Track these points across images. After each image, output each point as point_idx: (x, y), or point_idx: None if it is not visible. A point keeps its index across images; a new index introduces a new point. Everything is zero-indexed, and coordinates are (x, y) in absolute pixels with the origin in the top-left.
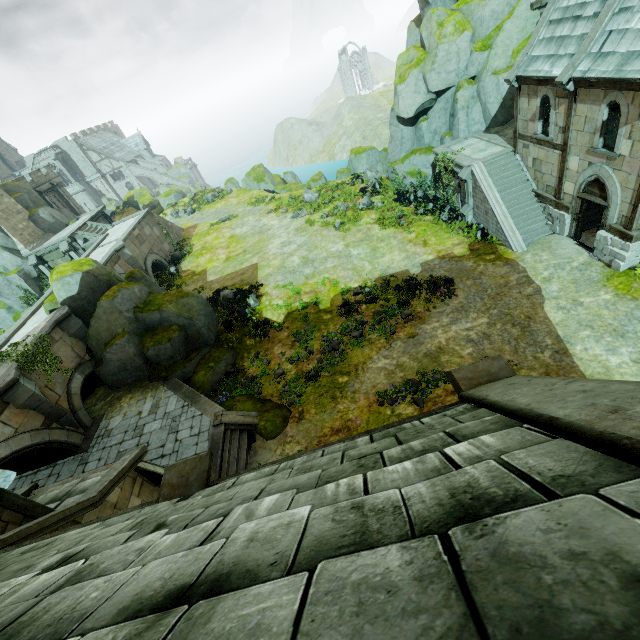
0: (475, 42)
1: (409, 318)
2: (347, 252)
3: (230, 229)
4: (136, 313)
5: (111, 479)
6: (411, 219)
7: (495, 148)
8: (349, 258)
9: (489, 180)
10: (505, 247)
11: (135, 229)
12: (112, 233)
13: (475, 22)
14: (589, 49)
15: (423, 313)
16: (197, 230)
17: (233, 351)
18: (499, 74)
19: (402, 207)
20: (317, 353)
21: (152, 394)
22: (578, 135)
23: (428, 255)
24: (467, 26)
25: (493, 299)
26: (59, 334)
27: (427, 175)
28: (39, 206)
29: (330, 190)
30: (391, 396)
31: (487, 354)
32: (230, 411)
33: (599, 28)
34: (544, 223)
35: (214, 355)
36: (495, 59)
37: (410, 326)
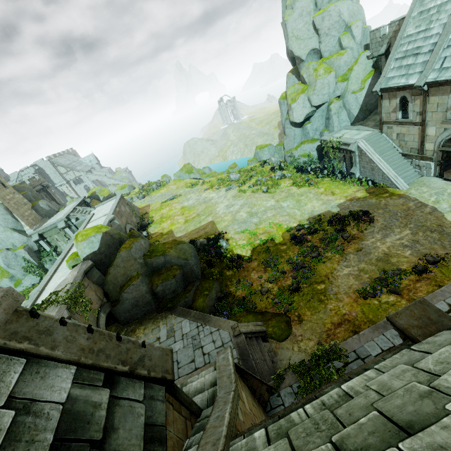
0: (337, 78)
1: (349, 239)
2: (279, 205)
3: (179, 203)
4: (146, 259)
5: (233, 372)
6: (317, 180)
7: (366, 132)
8: (282, 208)
9: (371, 149)
10: (392, 188)
11: (117, 207)
12: (97, 212)
13: (335, 67)
14: (433, 67)
15: (358, 234)
16: (151, 207)
17: (218, 281)
18: (356, 93)
19: (304, 175)
20: (289, 272)
21: (163, 322)
22: (433, 114)
23: (339, 200)
24: (331, 70)
25: (405, 218)
26: (87, 282)
27: (314, 155)
28: (38, 200)
29: (246, 172)
30: (368, 291)
31: (424, 252)
32: (242, 323)
33: (436, 56)
34: (413, 171)
35: (205, 286)
36: (352, 85)
37: (353, 244)
